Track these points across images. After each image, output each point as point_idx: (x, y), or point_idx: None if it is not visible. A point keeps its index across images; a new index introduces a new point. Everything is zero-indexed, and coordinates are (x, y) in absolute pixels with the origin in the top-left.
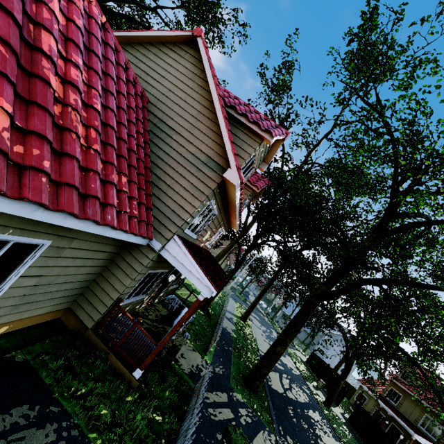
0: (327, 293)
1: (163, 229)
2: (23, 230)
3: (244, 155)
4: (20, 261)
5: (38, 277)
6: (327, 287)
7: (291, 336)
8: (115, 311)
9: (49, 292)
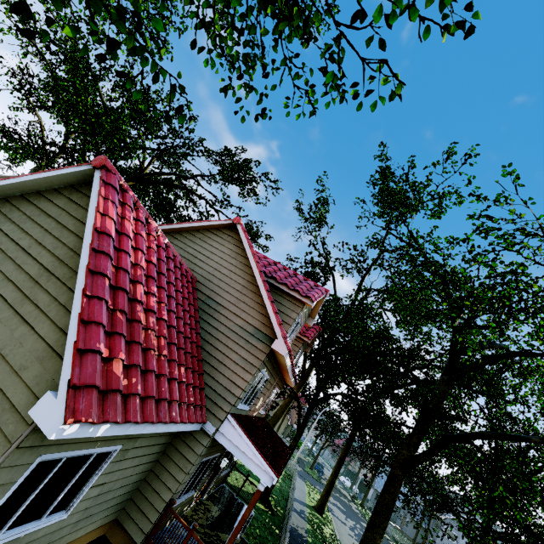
0: (410, 460)
1: (216, 409)
2: (106, 441)
3: (289, 320)
4: (94, 470)
5: (102, 485)
6: (409, 451)
7: (380, 528)
8: (167, 516)
9: (105, 501)
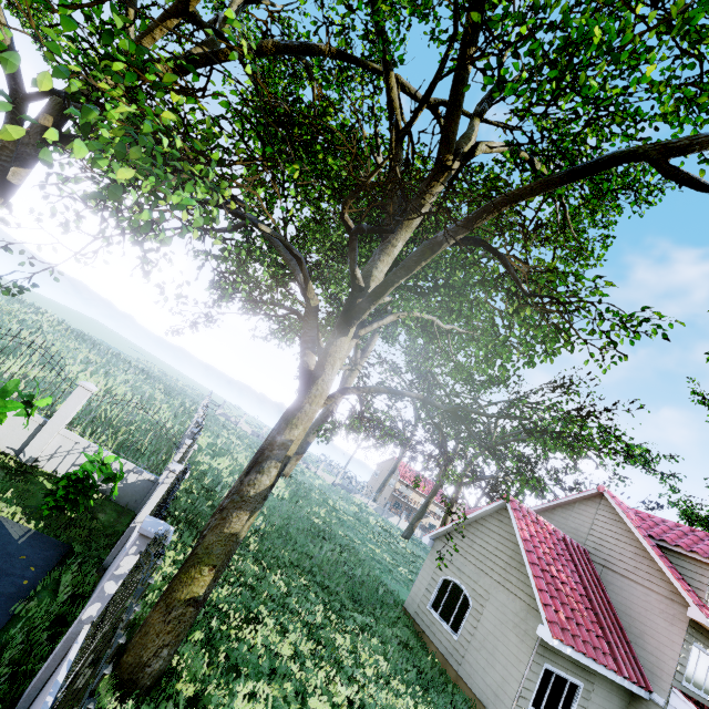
0: None
1: (657, 680)
2: (572, 672)
3: (701, 586)
4: (572, 697)
5: None
6: None
7: None
8: None
9: None
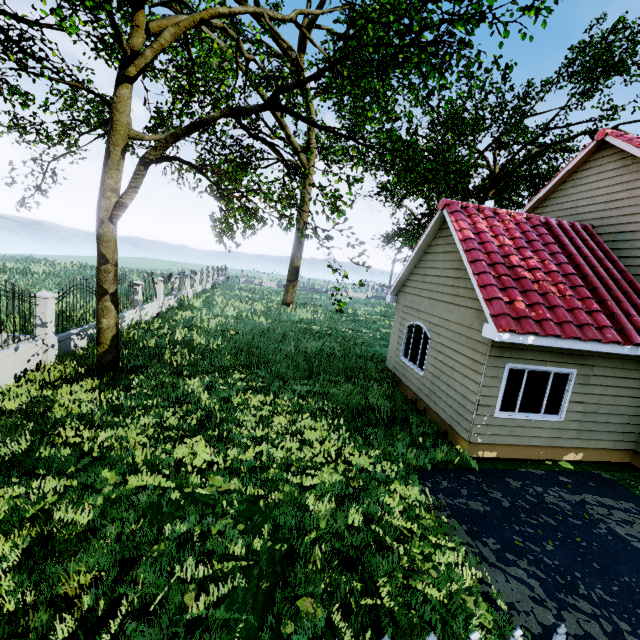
0: None
1: None
2: (554, 363)
3: None
4: (563, 388)
5: (582, 404)
6: None
7: None
8: None
9: (599, 423)
